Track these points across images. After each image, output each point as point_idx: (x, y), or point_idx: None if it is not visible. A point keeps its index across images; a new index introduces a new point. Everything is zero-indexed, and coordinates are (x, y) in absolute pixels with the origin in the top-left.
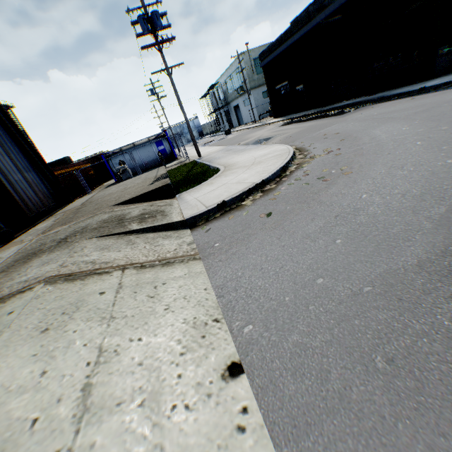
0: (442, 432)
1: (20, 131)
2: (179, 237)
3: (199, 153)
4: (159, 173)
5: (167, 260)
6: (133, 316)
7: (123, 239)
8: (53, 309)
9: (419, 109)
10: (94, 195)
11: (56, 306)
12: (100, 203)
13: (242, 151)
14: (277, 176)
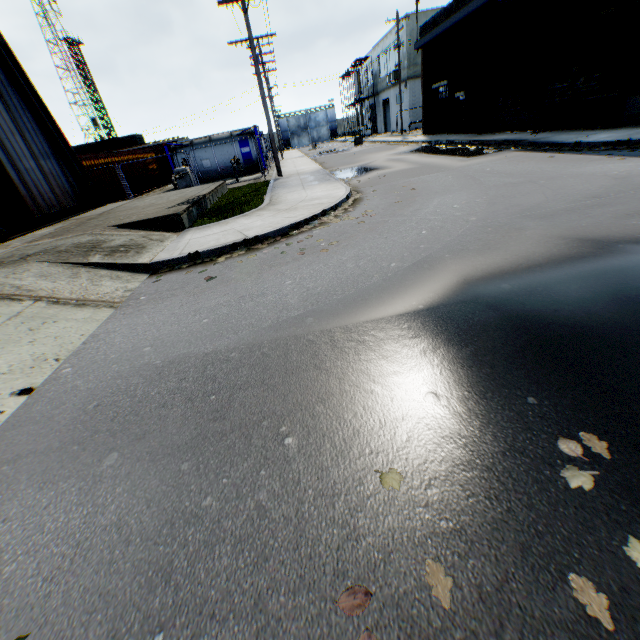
0: (63, 441)
1: (43, 103)
2: (127, 281)
3: (279, 171)
4: (201, 192)
5: (86, 301)
6: (1, 341)
7: (73, 271)
8: None
9: (519, 178)
10: (126, 203)
11: None
12: (110, 218)
13: (314, 184)
14: (284, 234)
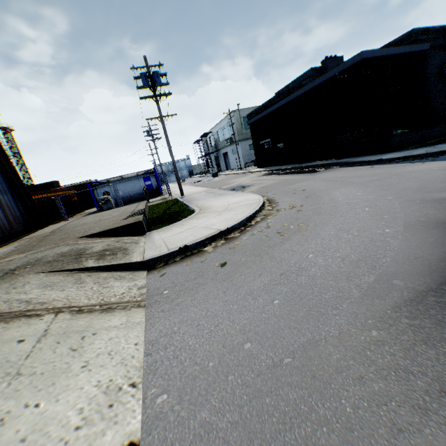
0: None
1: (6, 155)
2: (132, 279)
3: (182, 192)
4: (138, 208)
5: (109, 305)
6: (43, 373)
7: (74, 277)
8: None
9: (374, 177)
10: (69, 222)
11: None
12: (69, 232)
13: (220, 195)
14: (243, 225)
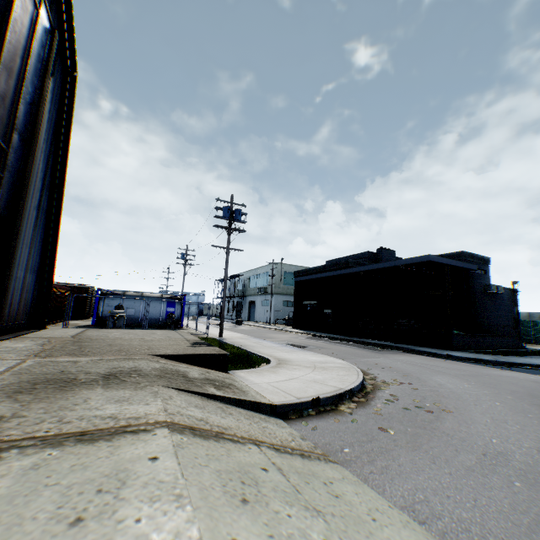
0: None
1: (58, 233)
2: (280, 425)
3: (222, 332)
4: (189, 337)
5: (298, 450)
6: (344, 516)
7: (213, 403)
8: (221, 471)
9: (462, 372)
10: (85, 331)
11: (221, 468)
12: (117, 344)
13: (284, 349)
14: (359, 390)
